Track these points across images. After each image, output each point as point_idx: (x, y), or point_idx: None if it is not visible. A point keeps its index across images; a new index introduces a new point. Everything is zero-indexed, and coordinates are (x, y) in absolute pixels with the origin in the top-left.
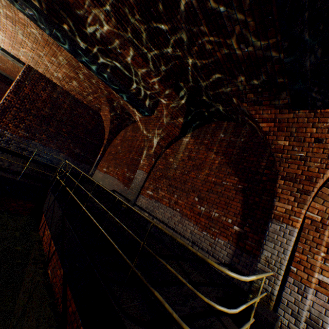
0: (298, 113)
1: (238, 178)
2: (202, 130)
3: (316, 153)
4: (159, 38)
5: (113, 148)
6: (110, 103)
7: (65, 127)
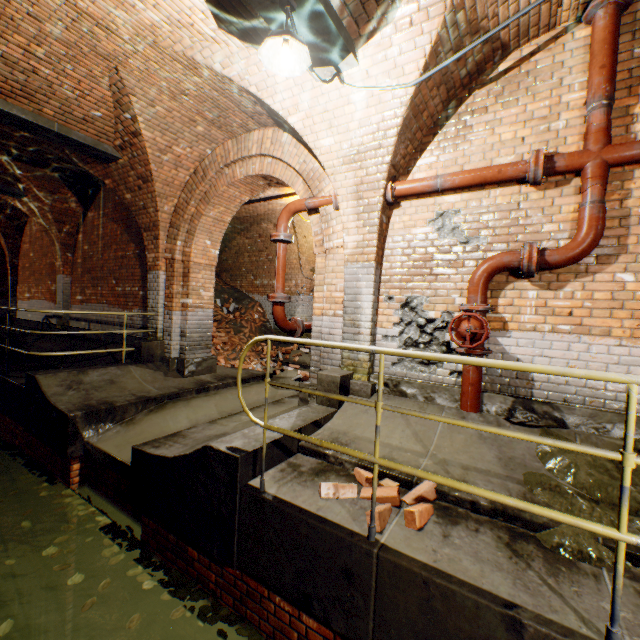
0: (114, 166)
1: (135, 243)
2: (102, 197)
3: (147, 200)
4: None
5: (26, 260)
6: None
7: None
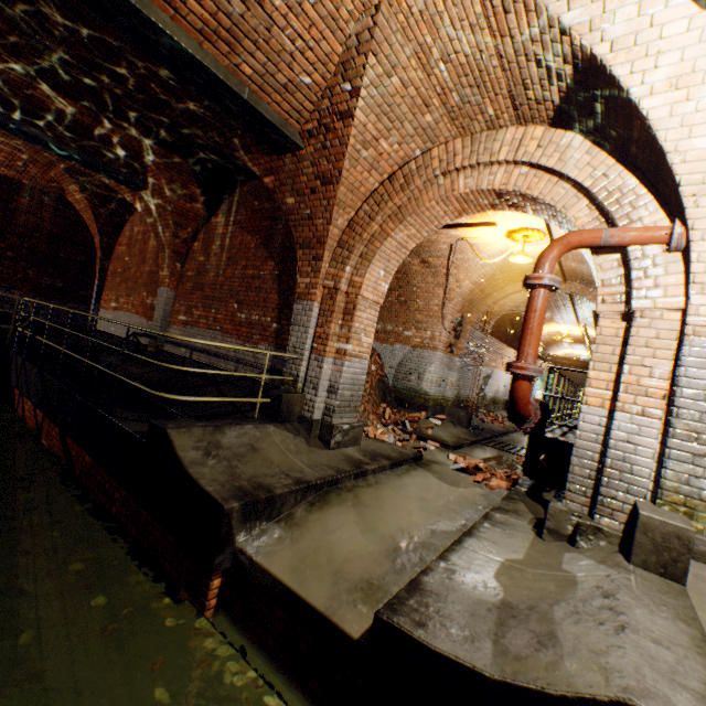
0: (286, 159)
1: (275, 261)
2: (234, 200)
3: (317, 208)
4: (76, 72)
5: (118, 264)
6: (76, 176)
7: (3, 240)
